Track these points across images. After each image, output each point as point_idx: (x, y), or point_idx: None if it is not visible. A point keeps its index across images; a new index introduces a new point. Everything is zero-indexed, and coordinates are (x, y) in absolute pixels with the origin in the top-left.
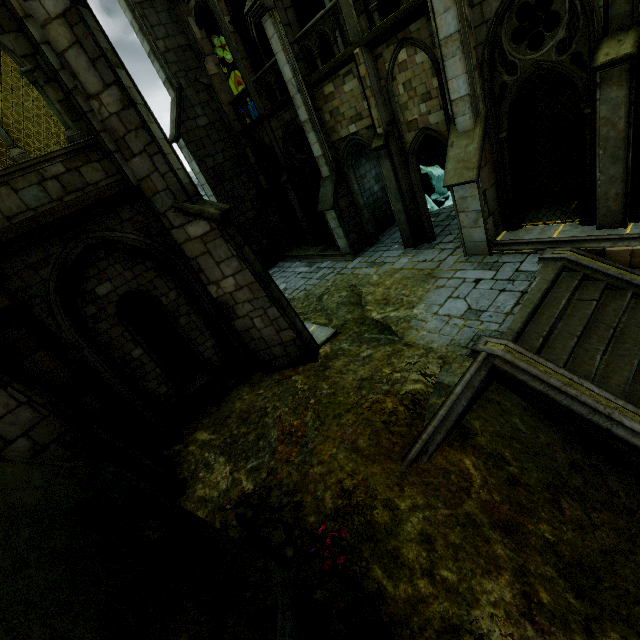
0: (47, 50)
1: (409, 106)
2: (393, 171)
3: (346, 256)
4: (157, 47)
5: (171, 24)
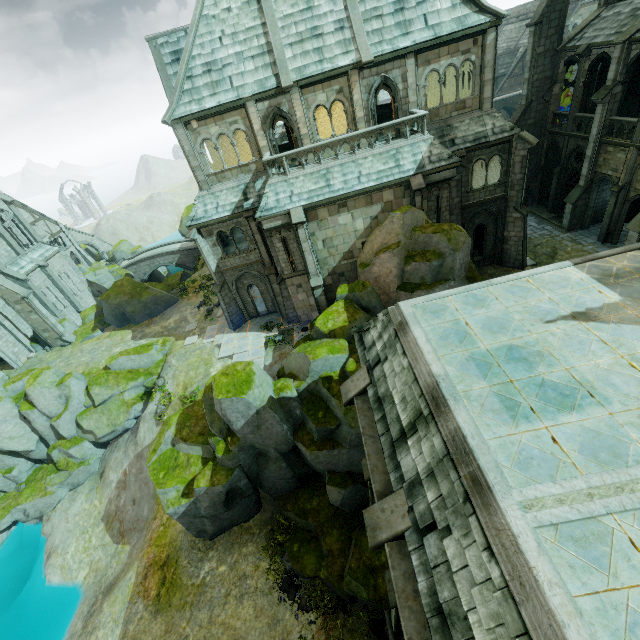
0: (512, 161)
1: (639, 182)
2: (614, 205)
3: (563, 229)
4: (532, 79)
5: (548, 64)
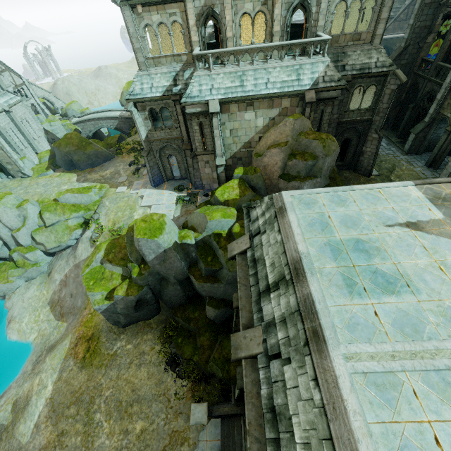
0: (383, 92)
1: None
2: (444, 140)
3: (403, 152)
4: (415, 25)
5: (431, 15)
